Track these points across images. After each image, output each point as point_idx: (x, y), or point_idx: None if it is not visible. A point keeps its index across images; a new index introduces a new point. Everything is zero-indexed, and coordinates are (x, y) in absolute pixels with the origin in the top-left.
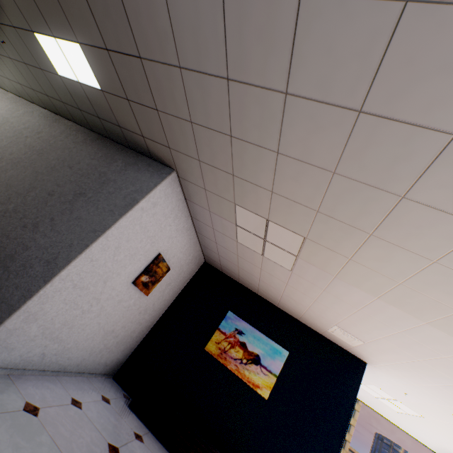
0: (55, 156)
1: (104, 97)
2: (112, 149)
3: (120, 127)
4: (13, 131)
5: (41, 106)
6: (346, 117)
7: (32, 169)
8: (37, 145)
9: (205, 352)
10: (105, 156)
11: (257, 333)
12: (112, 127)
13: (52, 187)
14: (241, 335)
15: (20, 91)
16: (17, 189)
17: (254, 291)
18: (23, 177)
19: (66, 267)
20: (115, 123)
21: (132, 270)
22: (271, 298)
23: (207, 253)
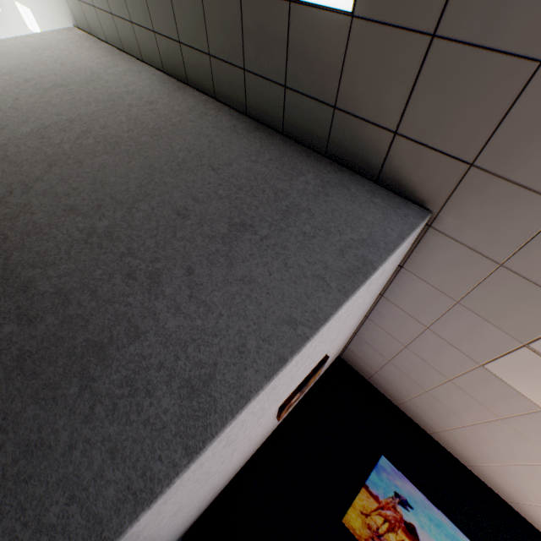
0: (183, 145)
1: (344, 33)
2: (288, 151)
3: (336, 107)
4: (108, 93)
5: (153, 65)
6: None
7: (141, 159)
8: (149, 121)
9: (343, 528)
10: (277, 161)
11: (434, 512)
12: (307, 108)
13: (183, 200)
14: (406, 509)
15: (124, 38)
16: (113, 191)
17: (423, 428)
18: (125, 170)
19: (236, 415)
20: (324, 99)
21: (291, 388)
22: (464, 452)
23: (360, 349)
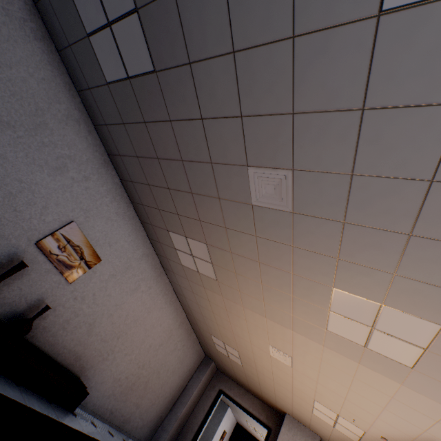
0: None
1: None
2: None
3: None
4: None
5: None
6: (259, 425)
7: None
8: None
9: None
10: None
11: None
12: None
13: None
14: None
15: None
16: None
17: (257, 438)
18: None
19: None
20: None
21: (218, 438)
22: None
23: (238, 420)
